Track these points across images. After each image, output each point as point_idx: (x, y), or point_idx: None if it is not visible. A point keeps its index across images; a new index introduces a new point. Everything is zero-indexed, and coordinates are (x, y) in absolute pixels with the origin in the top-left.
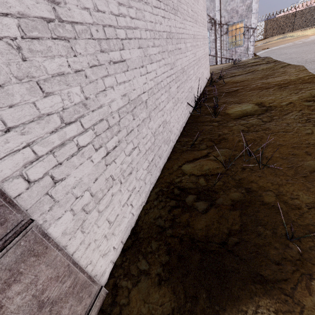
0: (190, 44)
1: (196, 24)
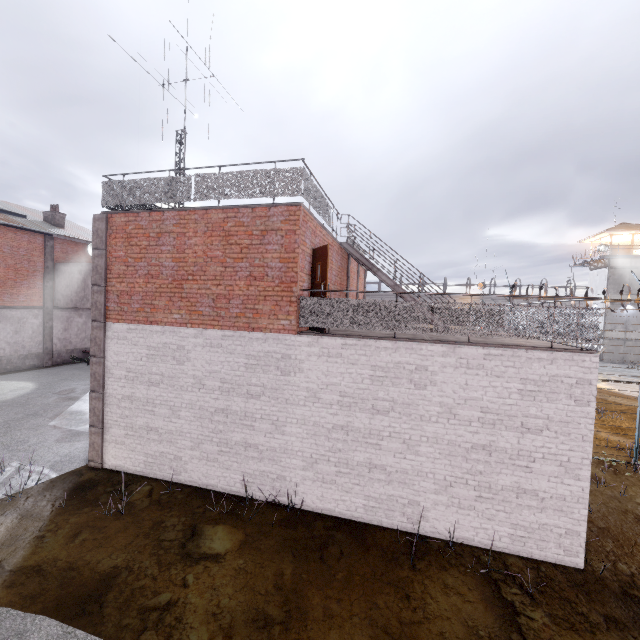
0: (309, 431)
1: (375, 414)
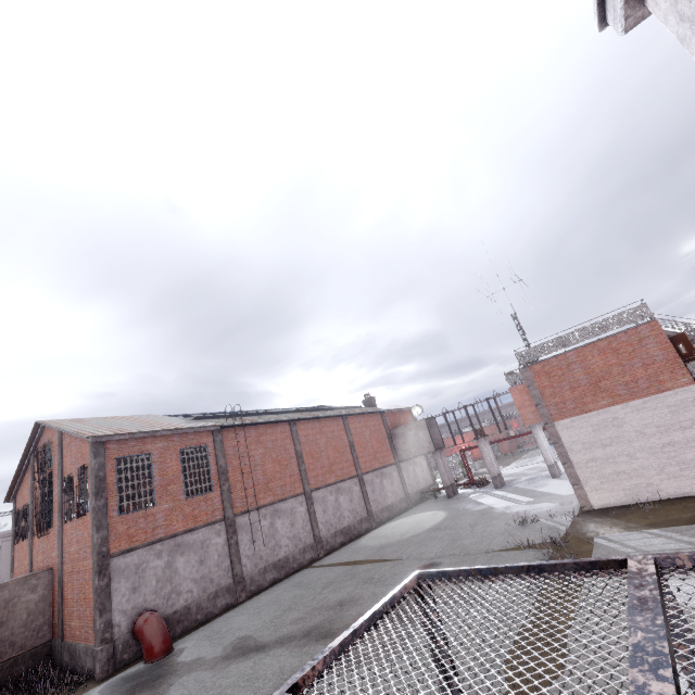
0: None
1: None
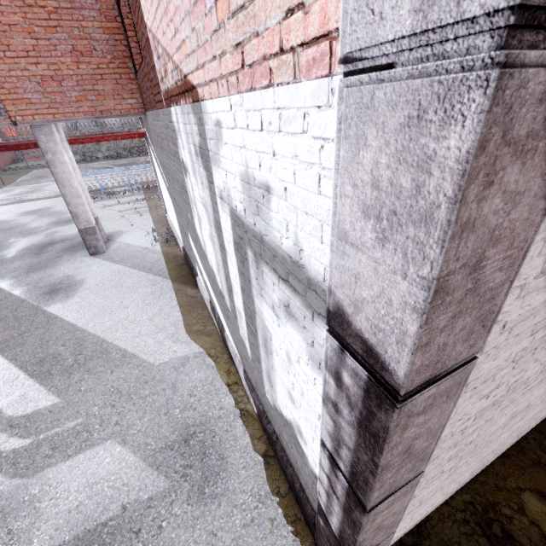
0: None
1: None
